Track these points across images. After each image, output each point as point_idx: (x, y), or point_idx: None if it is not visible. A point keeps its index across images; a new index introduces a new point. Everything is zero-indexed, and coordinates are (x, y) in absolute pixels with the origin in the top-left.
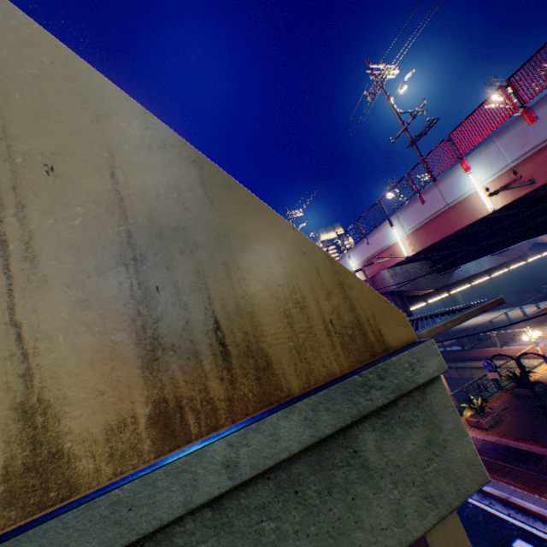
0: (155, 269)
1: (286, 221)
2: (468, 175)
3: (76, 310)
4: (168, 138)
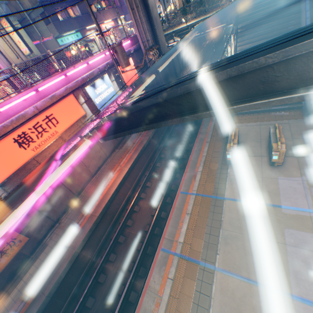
0: None
1: None
2: None
3: (27, 1)
4: None
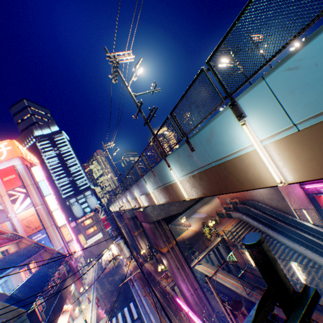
0: (0, 317)
1: (13, 307)
2: (127, 196)
3: None
4: (0, 303)
